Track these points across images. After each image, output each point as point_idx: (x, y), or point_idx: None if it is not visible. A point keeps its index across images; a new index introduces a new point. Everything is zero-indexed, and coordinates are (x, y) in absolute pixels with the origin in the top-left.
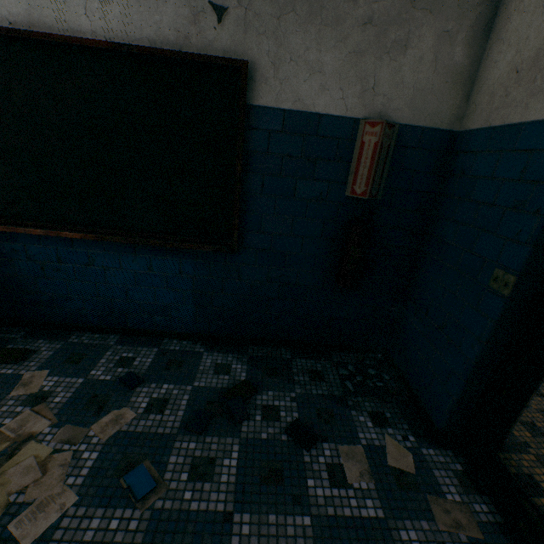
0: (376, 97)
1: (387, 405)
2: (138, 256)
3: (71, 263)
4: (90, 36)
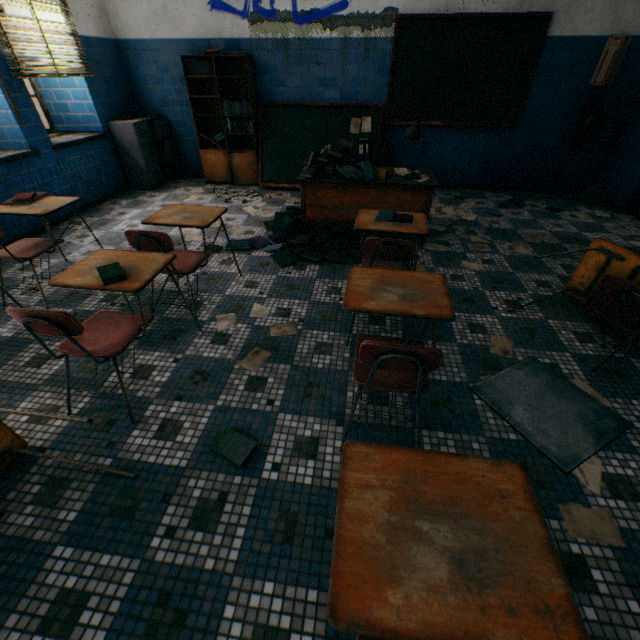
0: (621, 22)
1: (593, 206)
2: (458, 136)
3: (421, 144)
4: (473, 12)
